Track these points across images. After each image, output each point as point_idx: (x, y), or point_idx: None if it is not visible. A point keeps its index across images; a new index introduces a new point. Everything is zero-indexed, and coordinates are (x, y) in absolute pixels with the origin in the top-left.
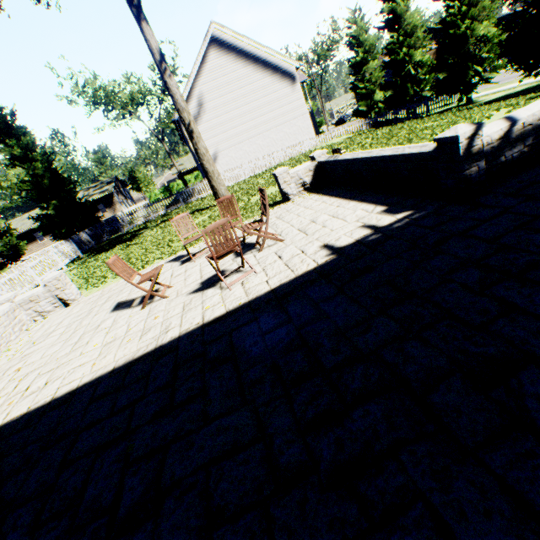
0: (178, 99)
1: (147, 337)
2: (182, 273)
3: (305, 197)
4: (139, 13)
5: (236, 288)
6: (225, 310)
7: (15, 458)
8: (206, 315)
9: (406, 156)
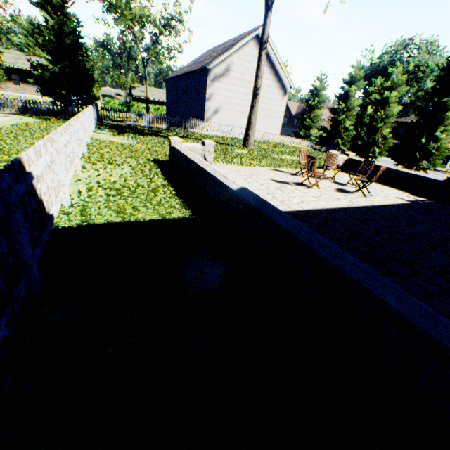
0: (261, 70)
1: (343, 201)
2: (305, 181)
3: (339, 172)
4: (271, 6)
5: (369, 198)
6: (378, 204)
7: (349, 221)
8: (369, 203)
9: (424, 178)
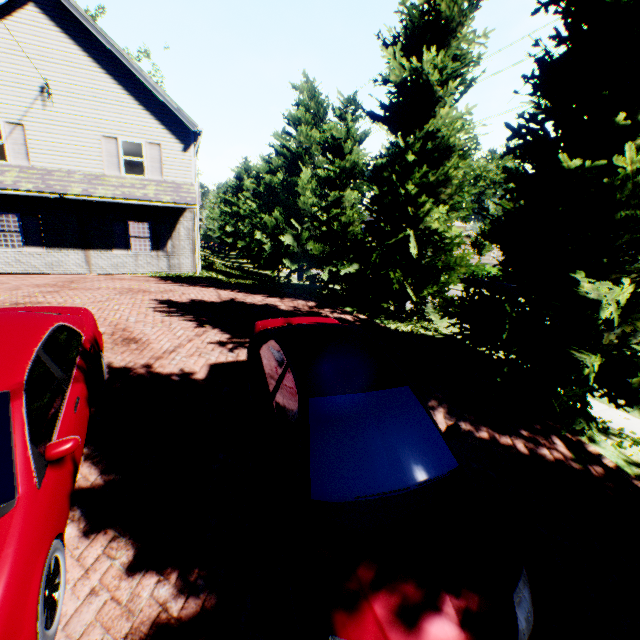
0: None
1: None
2: None
3: None
4: None
5: None
6: None
7: None
8: None
9: None
